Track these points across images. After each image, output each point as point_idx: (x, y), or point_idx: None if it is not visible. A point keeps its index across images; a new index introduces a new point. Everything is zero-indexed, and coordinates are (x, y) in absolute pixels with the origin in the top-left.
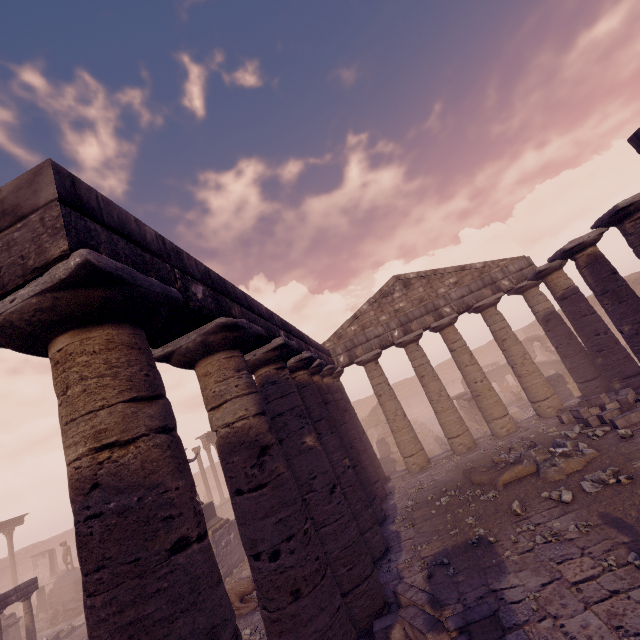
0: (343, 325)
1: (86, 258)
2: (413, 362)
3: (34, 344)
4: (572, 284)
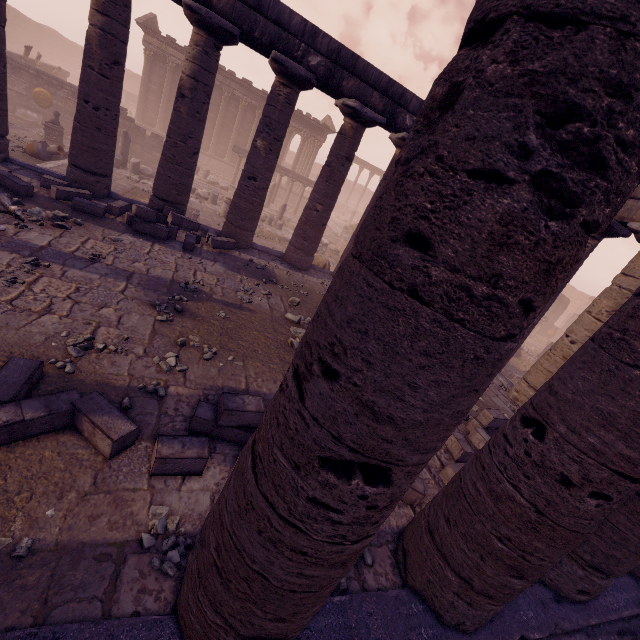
0: None
1: None
2: None
3: None
4: None
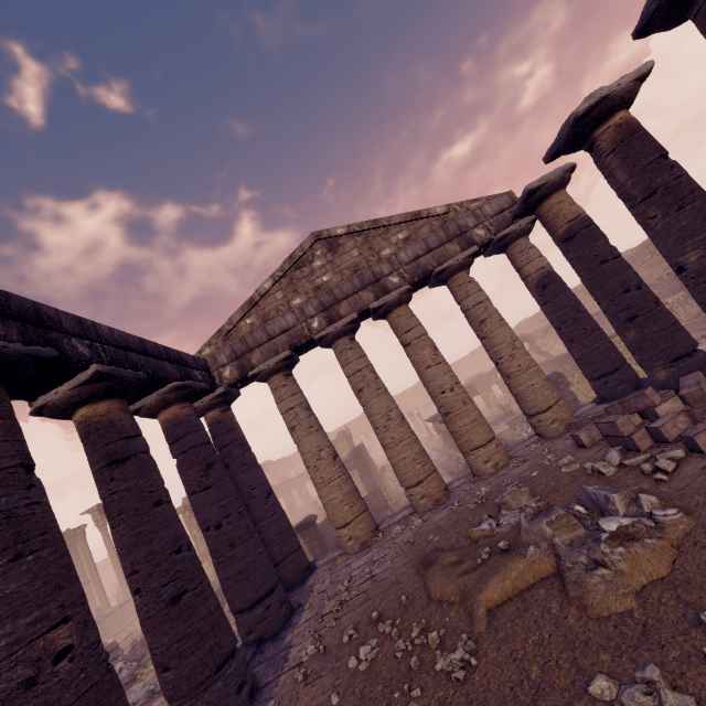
0: (232, 317)
1: None
2: (345, 368)
3: None
4: (582, 211)
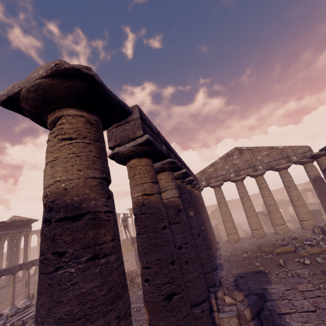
0: (206, 167)
1: (148, 137)
2: (238, 190)
3: (124, 160)
4: None
